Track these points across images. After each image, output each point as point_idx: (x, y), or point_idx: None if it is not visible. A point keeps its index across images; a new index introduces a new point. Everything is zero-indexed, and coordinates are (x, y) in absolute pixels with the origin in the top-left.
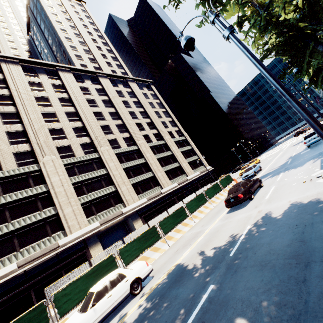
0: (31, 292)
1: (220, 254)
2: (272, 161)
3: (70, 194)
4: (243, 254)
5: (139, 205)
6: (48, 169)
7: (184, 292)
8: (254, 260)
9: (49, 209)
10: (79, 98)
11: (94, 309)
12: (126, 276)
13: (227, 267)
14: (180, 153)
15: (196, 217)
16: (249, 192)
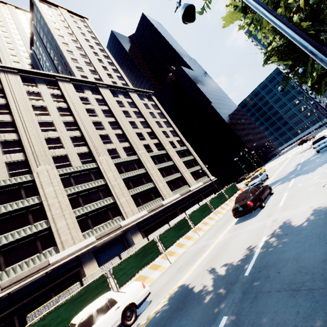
0: (14, 319)
1: (232, 273)
2: (279, 169)
3: (65, 206)
4: (262, 272)
5: (139, 218)
6: (42, 179)
7: (189, 326)
8: (279, 282)
9: (41, 222)
10: (79, 108)
11: None
12: (117, 302)
13: (244, 291)
14: (182, 163)
15: (200, 229)
16: (259, 199)
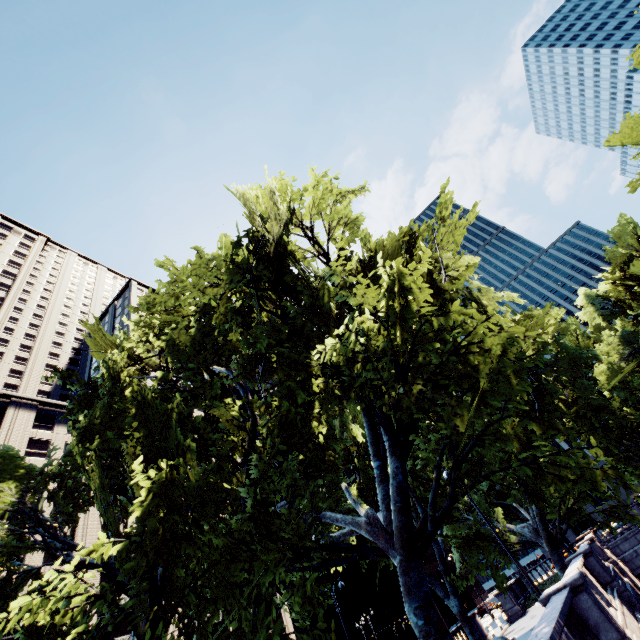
0: None
1: None
2: None
3: None
4: None
5: None
6: None
7: None
8: None
9: None
10: None
11: None
12: None
13: None
14: None
15: None
16: None
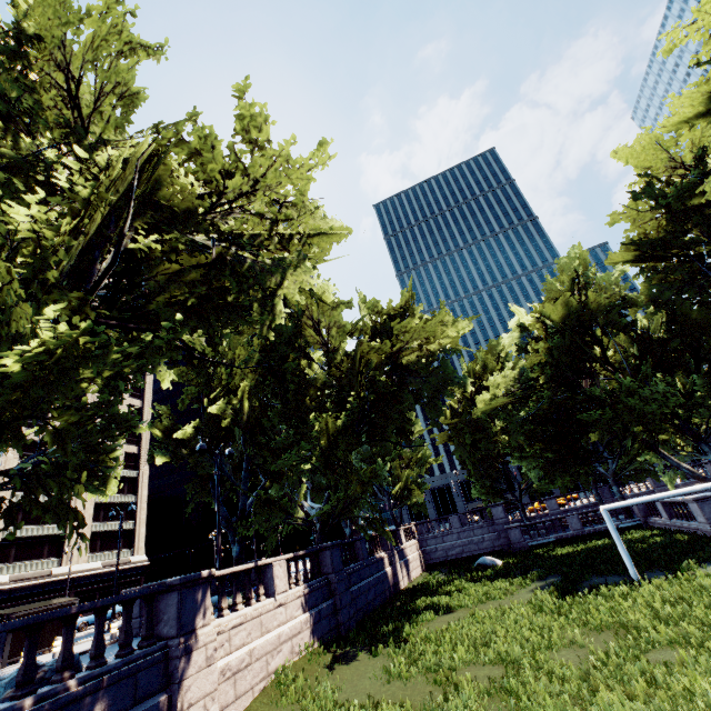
0: None
1: None
2: None
3: None
4: None
5: None
6: None
7: None
8: None
9: None
10: None
11: None
12: None
13: None
14: (90, 506)
15: None
16: None
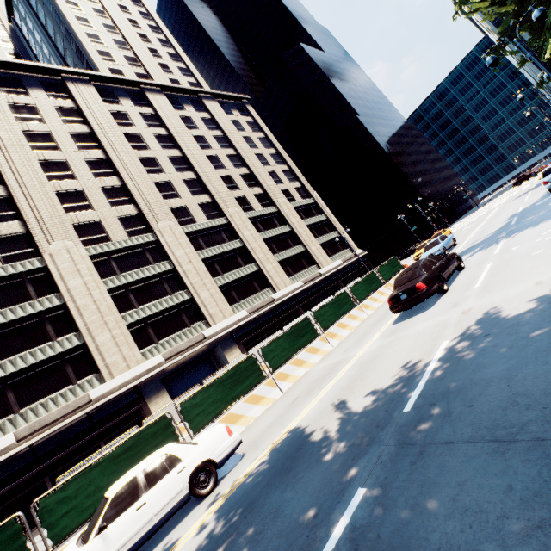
0: (46, 481)
1: (381, 408)
2: (477, 228)
3: (106, 308)
4: (437, 406)
5: (234, 323)
6: (60, 265)
7: (296, 503)
8: (471, 424)
9: (69, 336)
10: (112, 133)
11: (104, 537)
12: (181, 460)
13: (400, 441)
14: (305, 228)
15: (334, 336)
16: (438, 279)
